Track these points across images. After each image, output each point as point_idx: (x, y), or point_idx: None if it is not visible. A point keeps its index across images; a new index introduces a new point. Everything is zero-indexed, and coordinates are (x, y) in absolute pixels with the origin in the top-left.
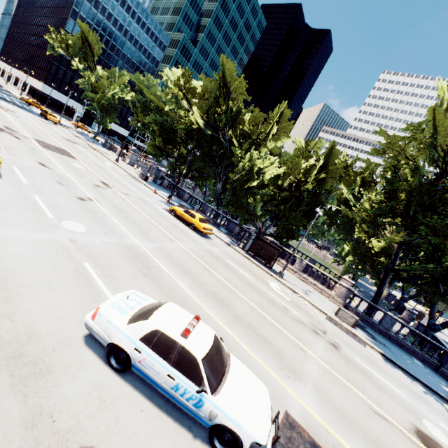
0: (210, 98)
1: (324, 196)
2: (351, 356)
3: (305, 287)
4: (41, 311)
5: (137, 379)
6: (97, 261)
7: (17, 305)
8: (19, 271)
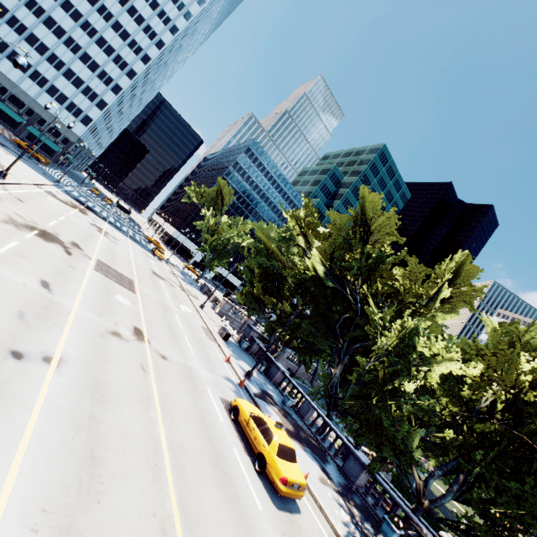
0: (338, 236)
1: None
2: None
3: None
4: None
5: None
6: None
7: None
8: None
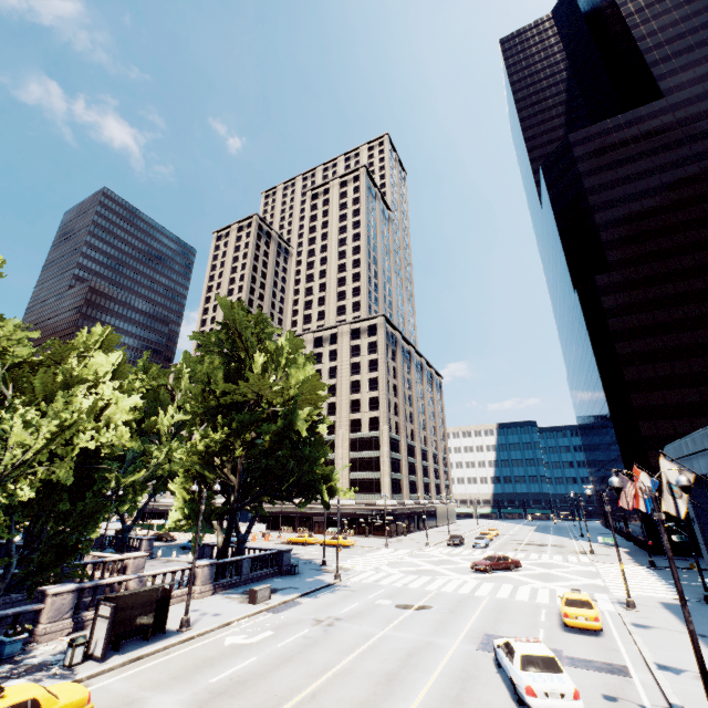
0: None
1: None
2: (342, 613)
3: (183, 611)
4: None
5: None
6: None
7: None
8: None
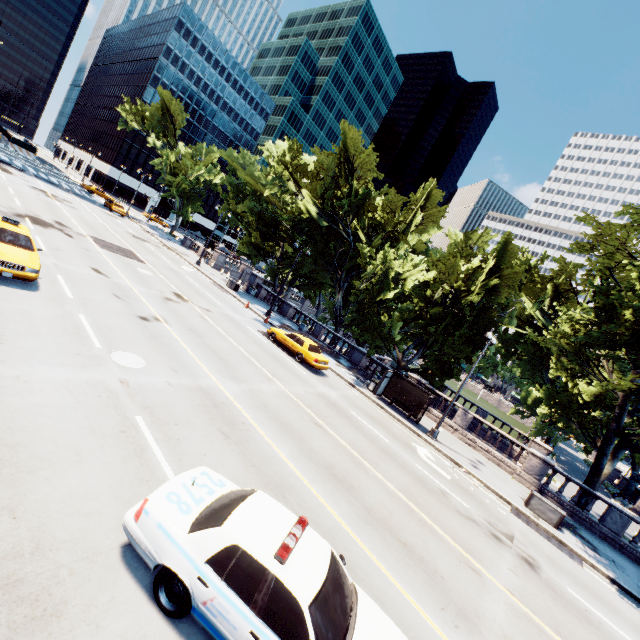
0: (326, 177)
1: (497, 313)
2: (560, 584)
3: (473, 455)
4: (61, 500)
5: (200, 630)
6: (156, 414)
7: (26, 490)
8: (39, 433)
